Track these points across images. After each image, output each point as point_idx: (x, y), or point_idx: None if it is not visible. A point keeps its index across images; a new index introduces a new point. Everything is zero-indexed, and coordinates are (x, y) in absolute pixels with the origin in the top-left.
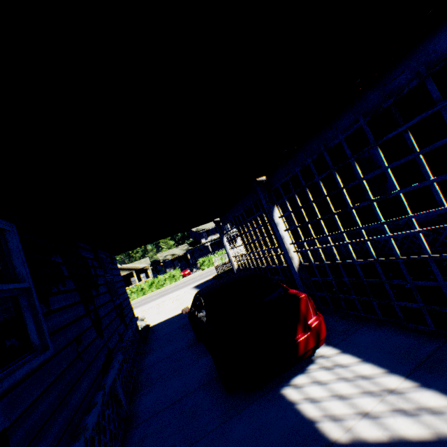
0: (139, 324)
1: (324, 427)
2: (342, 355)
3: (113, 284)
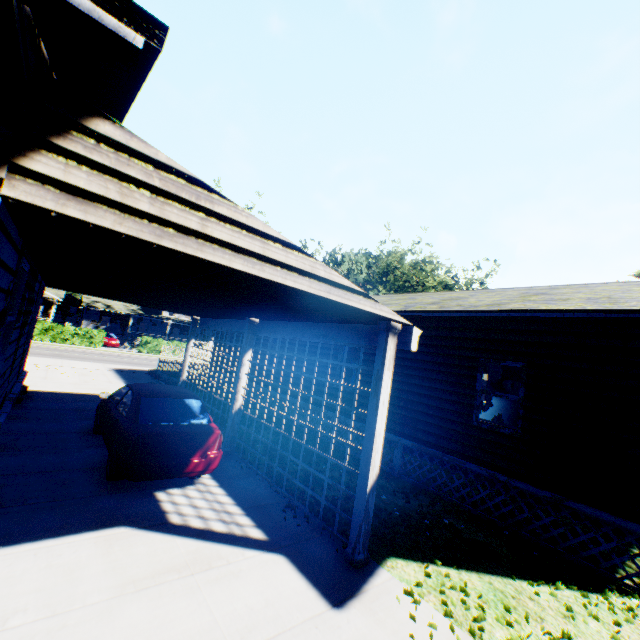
0: None
1: (171, 516)
2: (218, 487)
3: (31, 324)
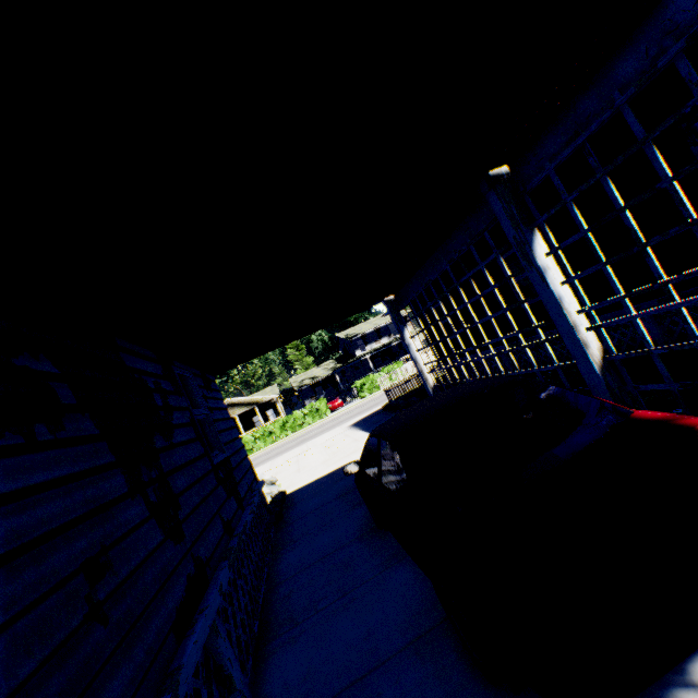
0: (268, 491)
1: None
2: None
3: (210, 425)
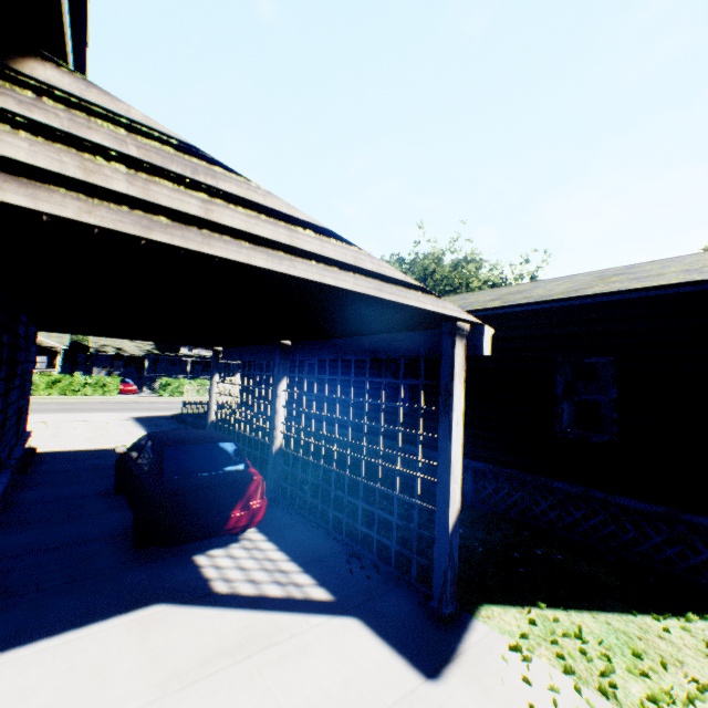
0: None
1: (215, 584)
2: (267, 542)
3: (25, 375)
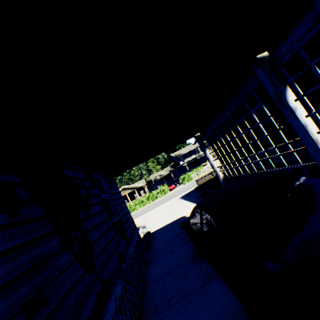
0: (141, 231)
1: None
2: None
3: (111, 202)
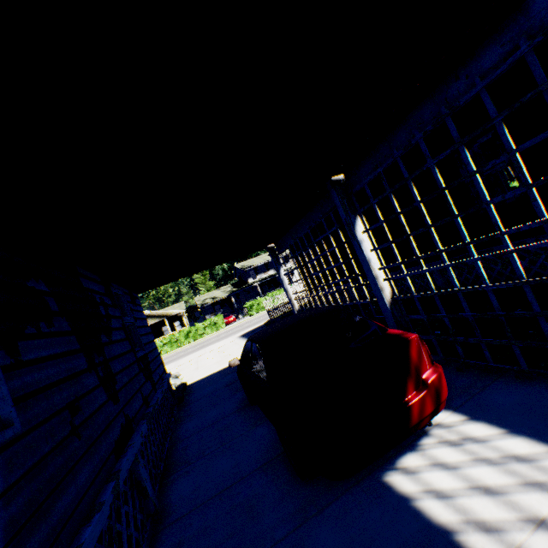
0: (172, 382)
1: (471, 543)
2: (472, 423)
3: (135, 330)
